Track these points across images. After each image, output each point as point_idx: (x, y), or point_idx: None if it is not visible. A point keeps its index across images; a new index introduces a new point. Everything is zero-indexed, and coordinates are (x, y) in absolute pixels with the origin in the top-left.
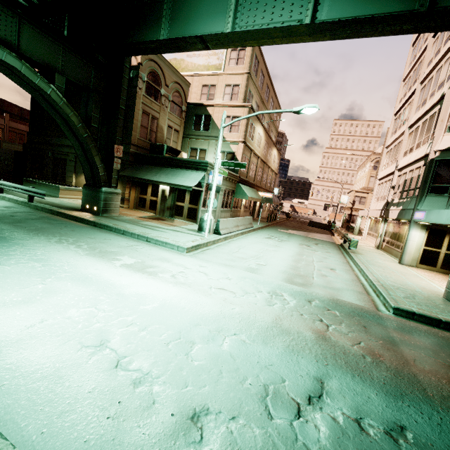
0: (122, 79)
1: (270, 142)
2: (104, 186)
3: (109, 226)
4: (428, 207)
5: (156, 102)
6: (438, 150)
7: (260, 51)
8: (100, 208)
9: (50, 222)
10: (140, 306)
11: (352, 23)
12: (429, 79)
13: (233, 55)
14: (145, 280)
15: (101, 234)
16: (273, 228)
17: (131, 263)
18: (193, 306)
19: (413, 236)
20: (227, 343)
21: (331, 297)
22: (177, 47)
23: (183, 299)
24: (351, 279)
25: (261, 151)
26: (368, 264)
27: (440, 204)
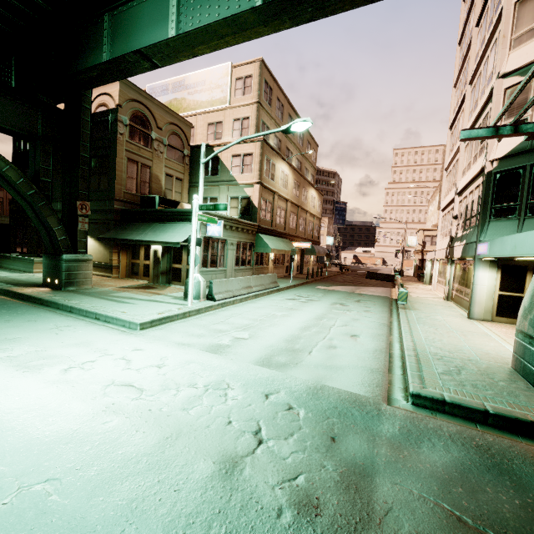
0: (81, 121)
1: (303, 181)
2: (66, 253)
3: (56, 302)
4: (494, 236)
5: (146, 148)
6: (495, 159)
7: (272, 76)
8: (62, 280)
9: None
10: None
11: None
12: (477, 76)
13: (238, 84)
14: (4, 382)
15: (32, 314)
16: (309, 286)
17: (21, 354)
18: (33, 423)
19: (480, 278)
20: (4, 505)
21: (315, 382)
22: (122, 71)
23: (32, 411)
24: (373, 349)
25: (290, 193)
26: (416, 323)
27: (509, 230)
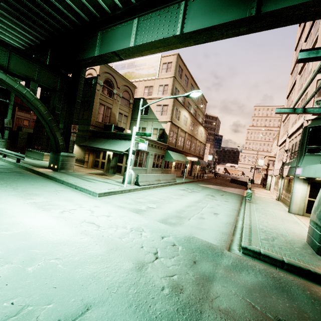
0: (79, 83)
1: (196, 122)
2: (63, 151)
3: (55, 177)
4: (306, 164)
5: (110, 98)
6: (309, 120)
7: (183, 63)
8: (59, 166)
9: (16, 174)
10: (2, 232)
11: (204, 31)
12: (303, 70)
13: (164, 66)
14: (33, 214)
15: (43, 182)
16: (194, 183)
17: (40, 201)
18: (48, 234)
19: (297, 189)
20: (39, 265)
21: (189, 234)
22: (104, 60)
23: (47, 228)
24: (226, 222)
25: (187, 128)
26: (255, 211)
27: (315, 161)
